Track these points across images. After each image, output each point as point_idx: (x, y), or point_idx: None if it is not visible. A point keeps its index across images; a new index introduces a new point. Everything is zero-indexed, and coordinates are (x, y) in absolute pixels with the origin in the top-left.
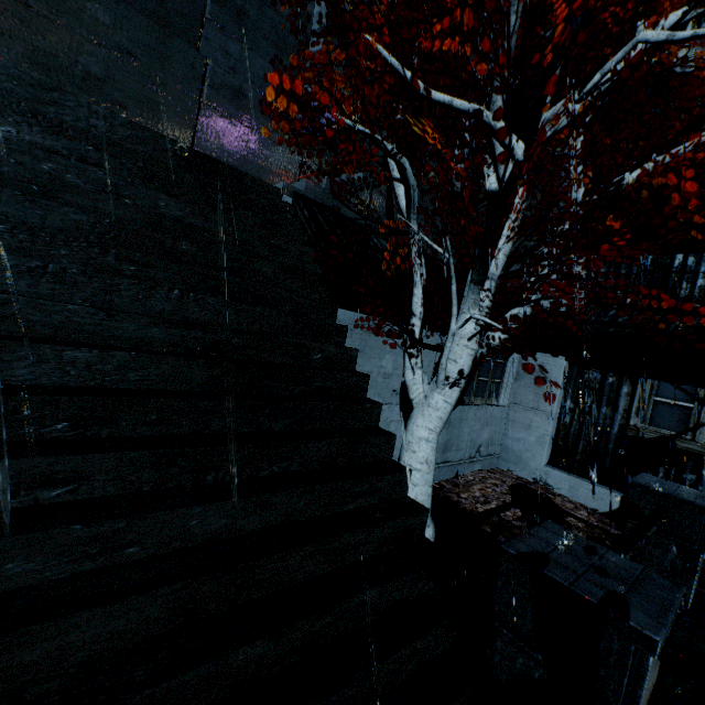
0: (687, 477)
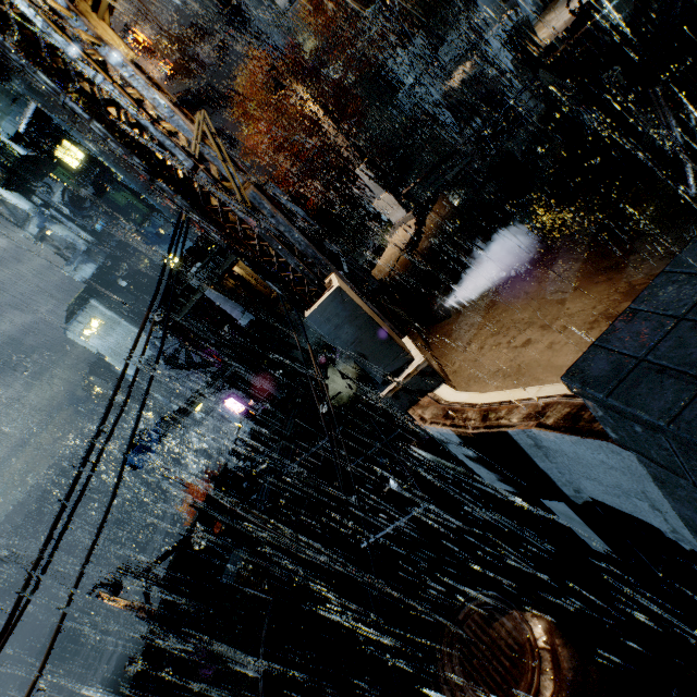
0: None
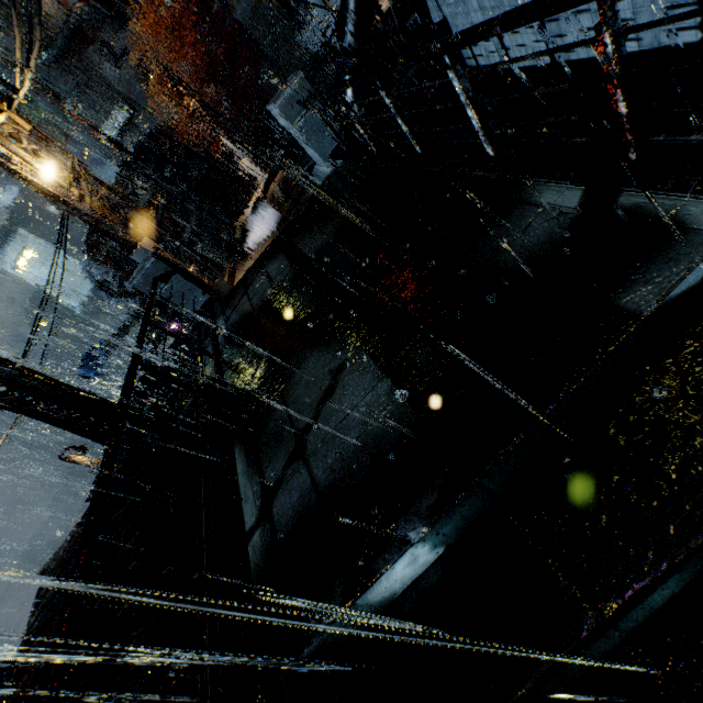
0: None
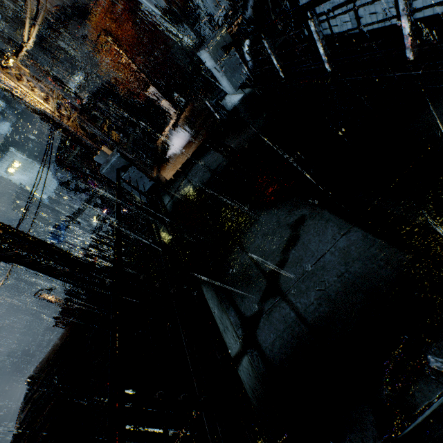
0: None
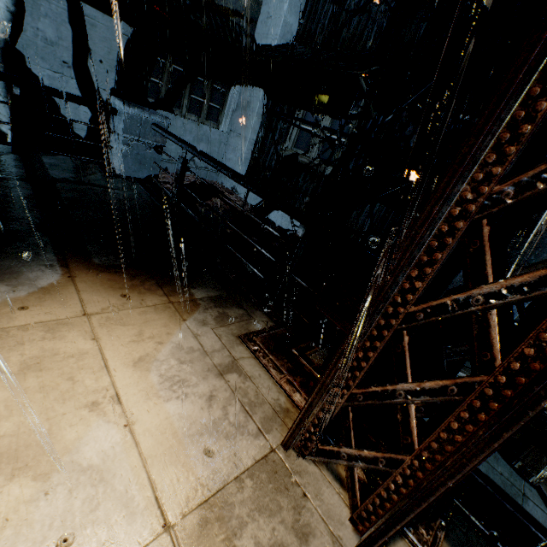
0: (300, 183)
